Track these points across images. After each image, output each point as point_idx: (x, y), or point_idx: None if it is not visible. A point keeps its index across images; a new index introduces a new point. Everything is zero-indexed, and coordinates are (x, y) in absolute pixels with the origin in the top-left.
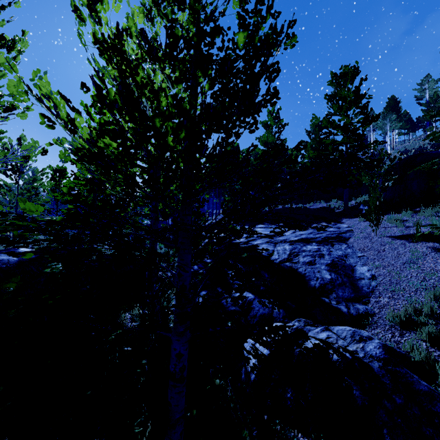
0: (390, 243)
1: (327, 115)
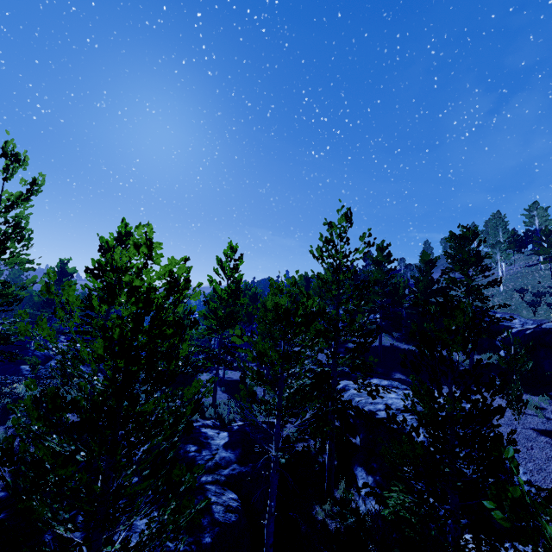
0: (536, 439)
1: (446, 269)
